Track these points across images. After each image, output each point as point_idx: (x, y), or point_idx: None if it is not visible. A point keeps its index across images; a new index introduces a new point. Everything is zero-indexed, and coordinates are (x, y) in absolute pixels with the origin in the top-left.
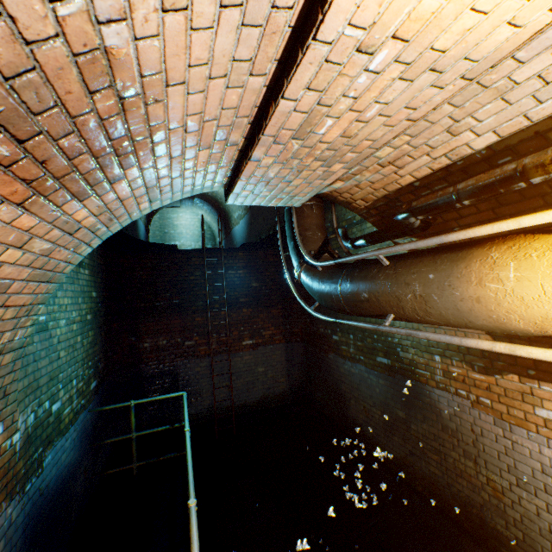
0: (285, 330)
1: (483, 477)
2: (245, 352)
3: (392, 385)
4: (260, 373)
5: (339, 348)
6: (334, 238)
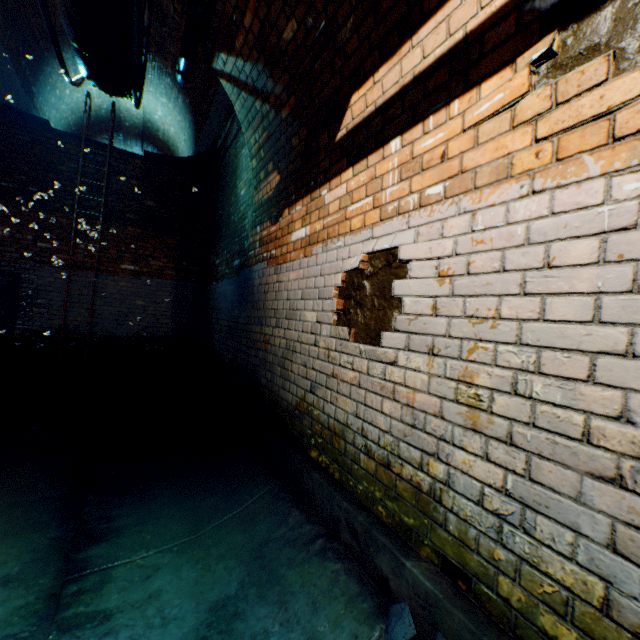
0: (182, 267)
1: (263, 336)
2: (122, 277)
3: (237, 285)
4: (138, 306)
5: (218, 273)
6: (233, 146)
